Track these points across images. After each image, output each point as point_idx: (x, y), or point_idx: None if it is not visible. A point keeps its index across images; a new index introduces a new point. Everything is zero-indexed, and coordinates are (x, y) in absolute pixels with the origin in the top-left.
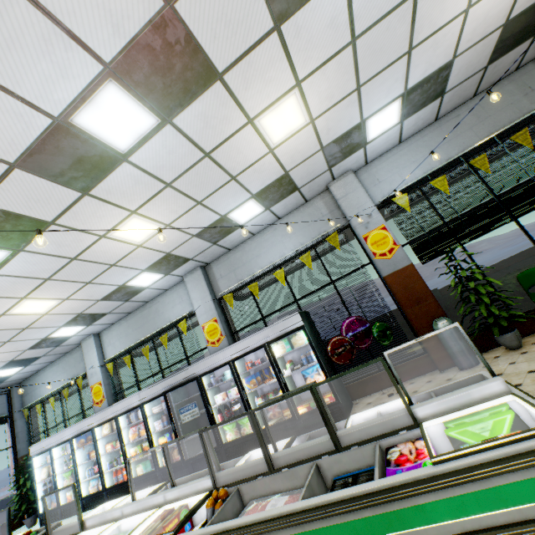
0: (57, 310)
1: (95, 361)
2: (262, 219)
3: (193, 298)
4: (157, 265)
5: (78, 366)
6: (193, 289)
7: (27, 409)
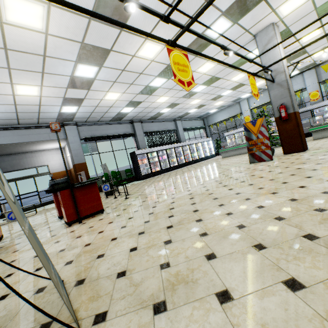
0: (258, 86)
1: (247, 108)
2: None
3: (306, 82)
4: (304, 67)
5: (235, 111)
6: (307, 78)
7: (212, 125)
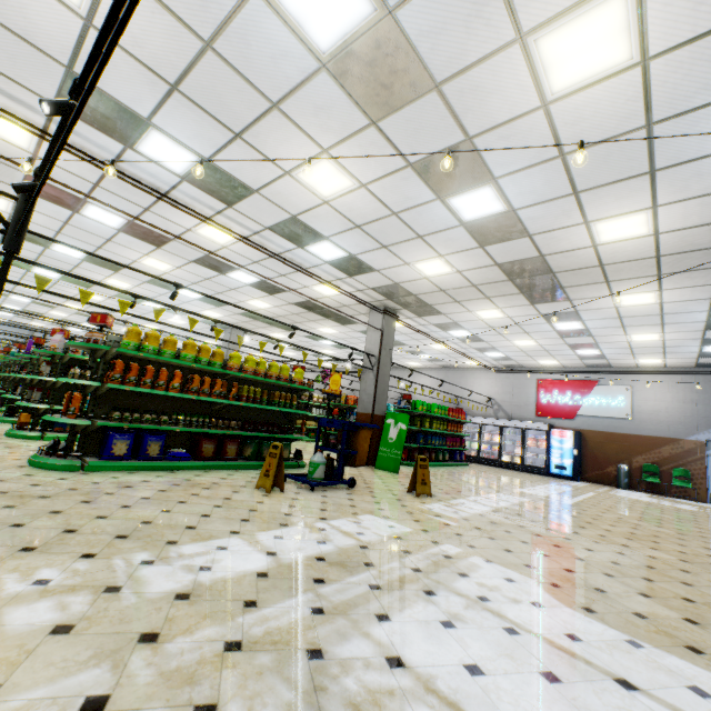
0: None
1: None
2: (2, 320)
3: None
4: None
5: None
6: None
7: None
